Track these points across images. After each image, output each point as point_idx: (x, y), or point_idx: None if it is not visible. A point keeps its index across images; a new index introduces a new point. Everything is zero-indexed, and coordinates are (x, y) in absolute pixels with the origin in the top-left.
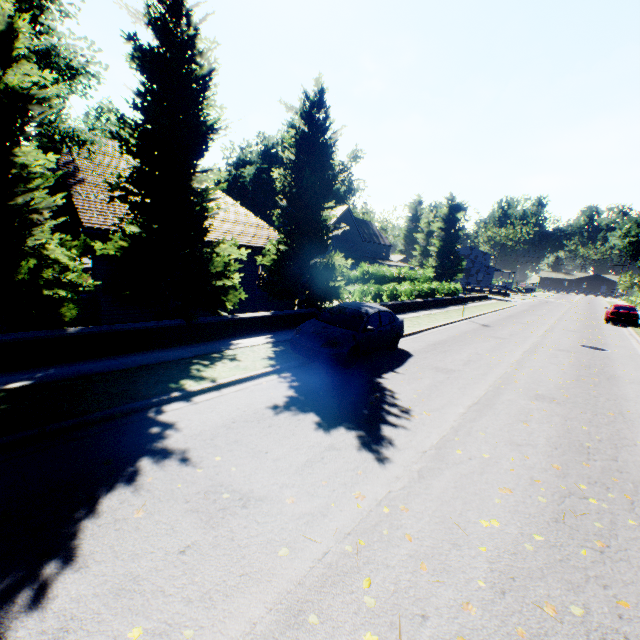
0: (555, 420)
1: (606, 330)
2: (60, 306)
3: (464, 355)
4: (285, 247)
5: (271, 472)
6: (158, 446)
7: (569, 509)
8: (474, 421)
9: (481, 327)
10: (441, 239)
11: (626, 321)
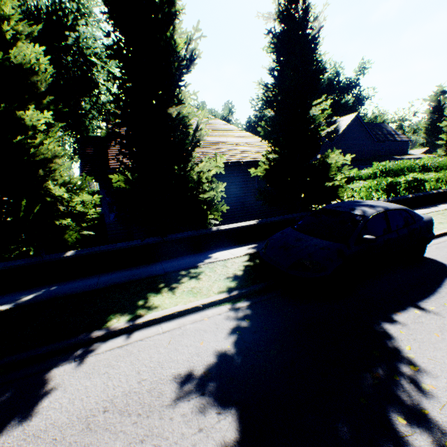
0: None
1: None
2: (64, 233)
3: None
4: (275, 155)
5: None
6: None
7: None
8: None
9: None
10: None
11: None
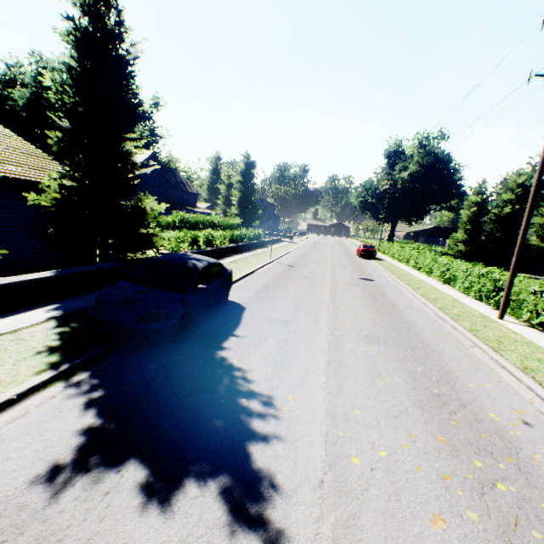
0: (396, 366)
1: (363, 263)
2: None
3: (290, 300)
4: (74, 183)
5: None
6: None
7: (502, 519)
8: (341, 392)
9: (288, 268)
10: (241, 191)
11: (370, 256)
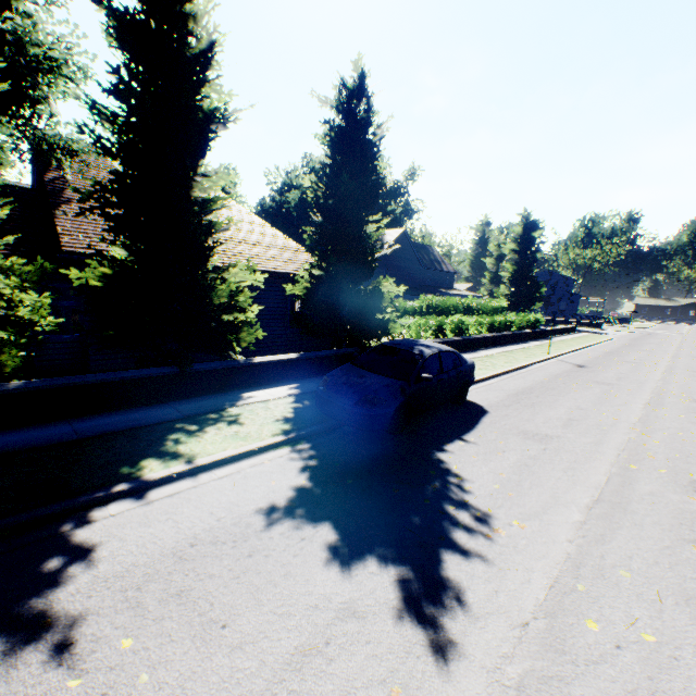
0: None
1: None
2: None
3: (561, 410)
4: (320, 272)
5: (215, 689)
6: (34, 607)
7: None
8: (604, 541)
9: (575, 368)
10: (514, 263)
11: None
